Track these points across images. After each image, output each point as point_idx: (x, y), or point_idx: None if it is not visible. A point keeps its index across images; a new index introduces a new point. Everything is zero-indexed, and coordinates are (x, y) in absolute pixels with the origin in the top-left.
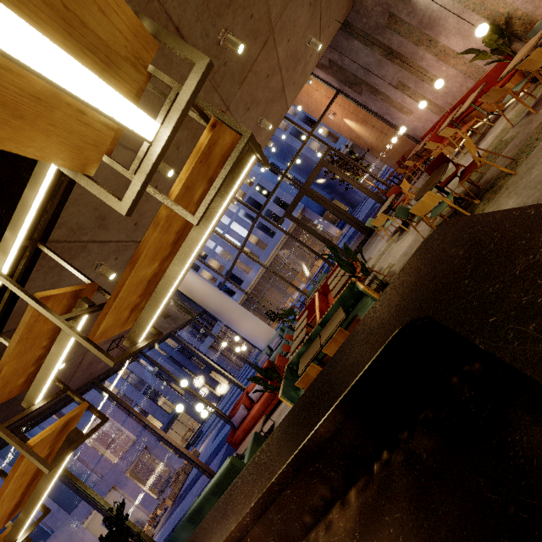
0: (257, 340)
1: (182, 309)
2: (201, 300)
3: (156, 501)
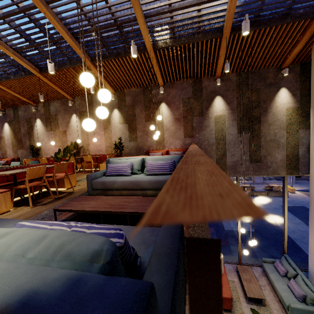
0: (309, 257)
1: (290, 160)
2: (311, 176)
3: (261, 180)
